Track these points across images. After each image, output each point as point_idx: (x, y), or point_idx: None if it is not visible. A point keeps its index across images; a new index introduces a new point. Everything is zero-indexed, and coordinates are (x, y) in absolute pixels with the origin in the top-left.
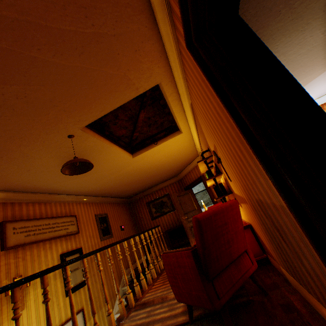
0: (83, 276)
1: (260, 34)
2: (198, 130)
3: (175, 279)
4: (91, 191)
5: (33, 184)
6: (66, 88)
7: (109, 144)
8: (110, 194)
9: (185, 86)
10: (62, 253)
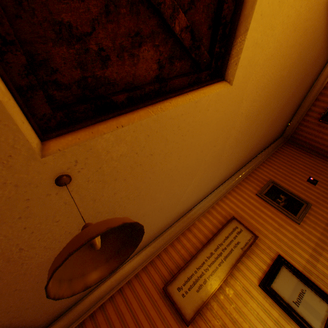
0: (323, 301)
1: None
2: None
3: None
4: (224, 176)
5: (152, 229)
6: None
7: (152, 112)
8: (251, 156)
9: None
10: (259, 283)
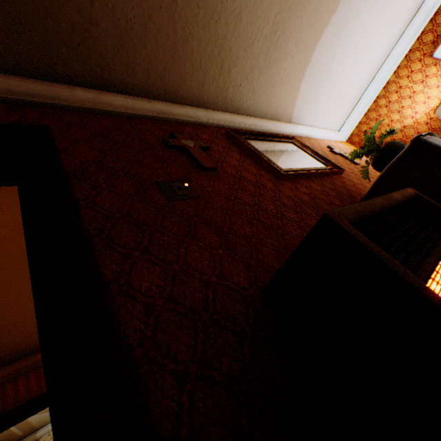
0: None
1: None
2: None
3: None
4: None
5: None
6: None
7: None
8: None
9: None
10: None
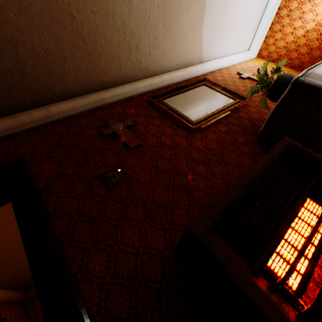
0: None
1: (78, 7)
2: None
3: None
4: None
5: None
6: None
7: None
8: None
9: None
10: None
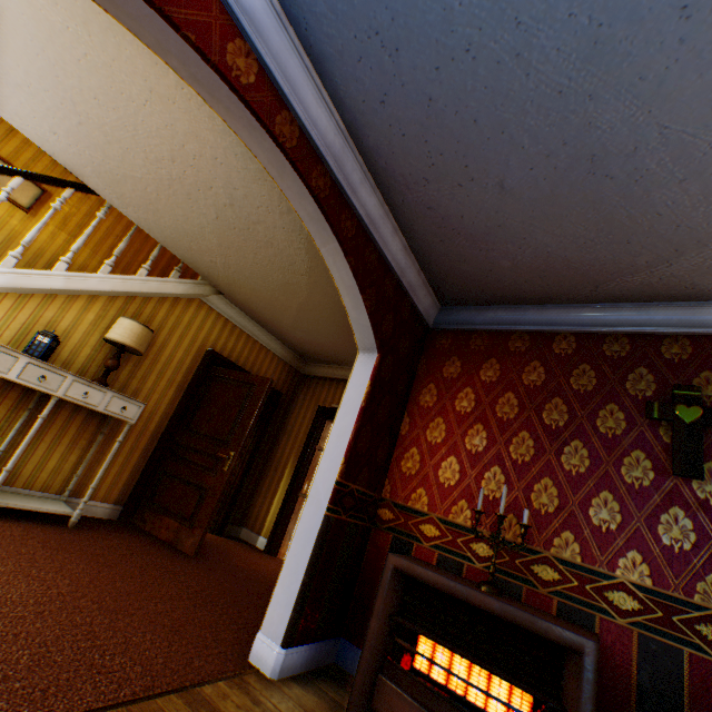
0: None
1: None
2: None
3: None
4: None
5: None
6: None
7: None
8: None
9: None
10: None
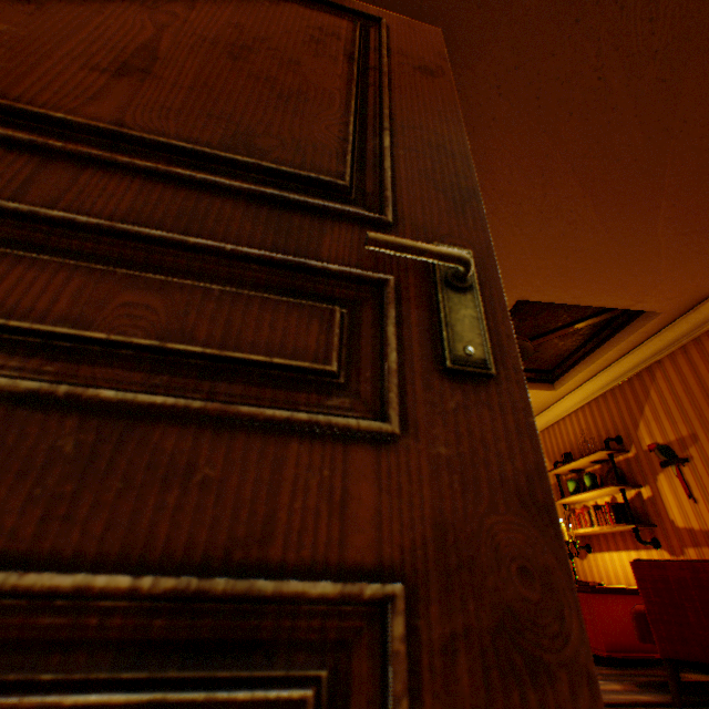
0: None
1: None
2: (608, 401)
3: (677, 609)
4: None
5: None
6: (610, 250)
7: None
8: None
9: (691, 336)
10: None
